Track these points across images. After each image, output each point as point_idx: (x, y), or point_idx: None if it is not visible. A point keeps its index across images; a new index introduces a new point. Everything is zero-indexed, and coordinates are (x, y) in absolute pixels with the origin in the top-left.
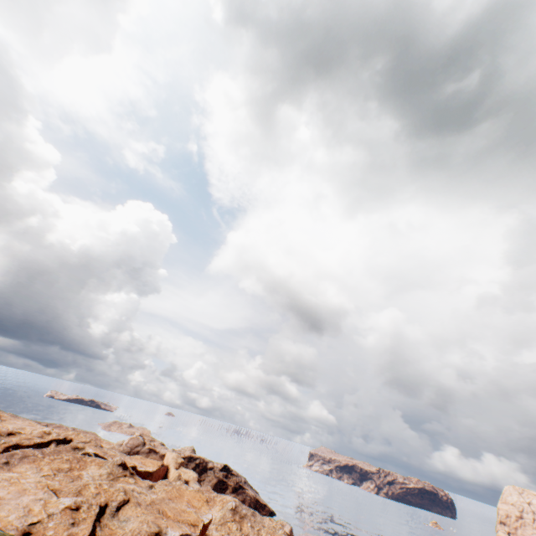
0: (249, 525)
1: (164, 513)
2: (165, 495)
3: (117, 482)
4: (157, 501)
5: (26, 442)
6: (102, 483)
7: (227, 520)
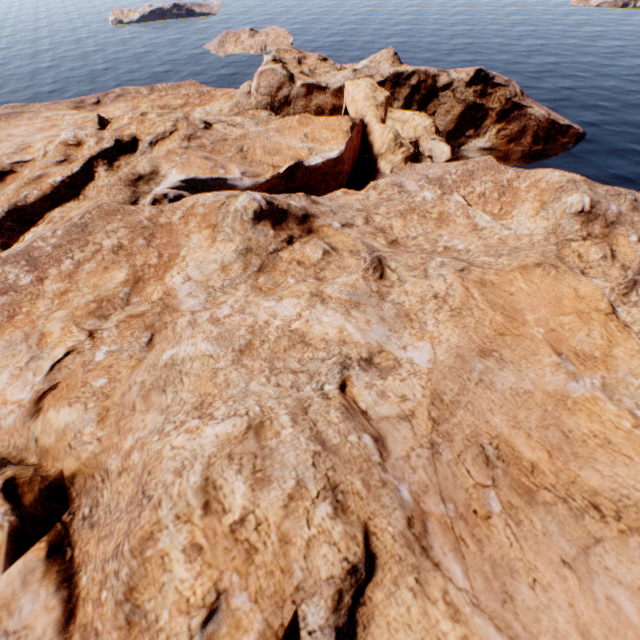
0: (632, 242)
1: (504, 456)
2: (456, 336)
3: (278, 276)
4: (445, 388)
5: (32, 196)
6: (215, 477)
7: (566, 239)
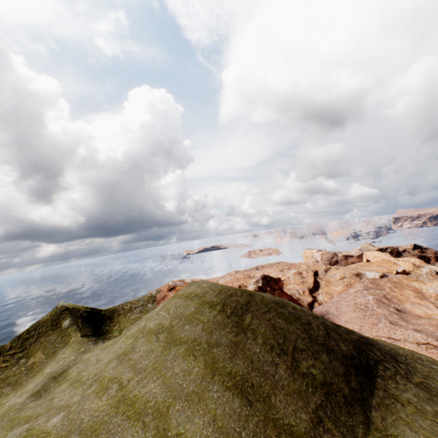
0: None
1: None
2: None
3: None
4: None
5: (309, 286)
6: None
7: None
